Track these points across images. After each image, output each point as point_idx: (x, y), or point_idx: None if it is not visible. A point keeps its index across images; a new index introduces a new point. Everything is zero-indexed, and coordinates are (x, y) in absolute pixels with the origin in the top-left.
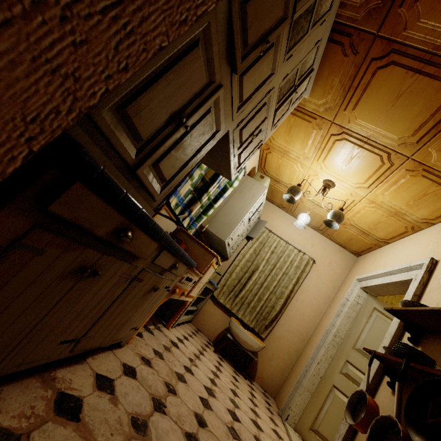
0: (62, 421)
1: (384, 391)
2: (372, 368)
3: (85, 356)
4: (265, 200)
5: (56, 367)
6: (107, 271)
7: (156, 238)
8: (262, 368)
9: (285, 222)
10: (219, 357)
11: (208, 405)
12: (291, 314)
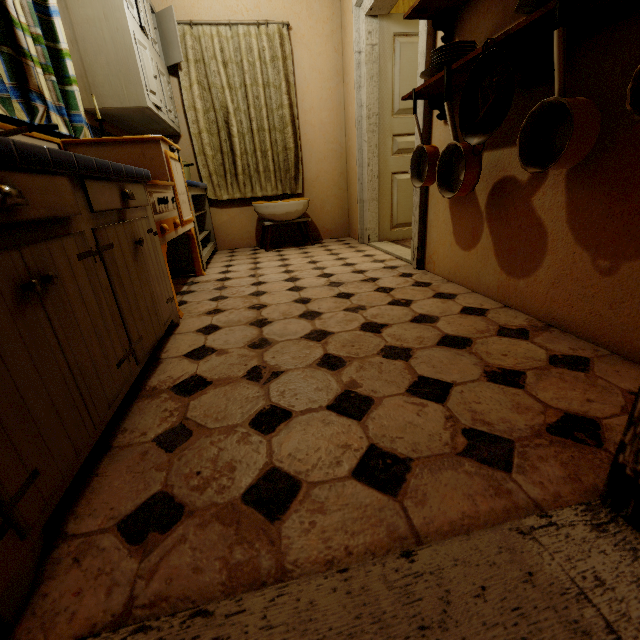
0: (199, 394)
1: (437, 130)
2: (419, 117)
3: (156, 358)
4: None
5: (143, 384)
6: (55, 267)
7: (52, 172)
8: (322, 223)
9: None
10: (275, 251)
11: (300, 288)
12: (310, 138)
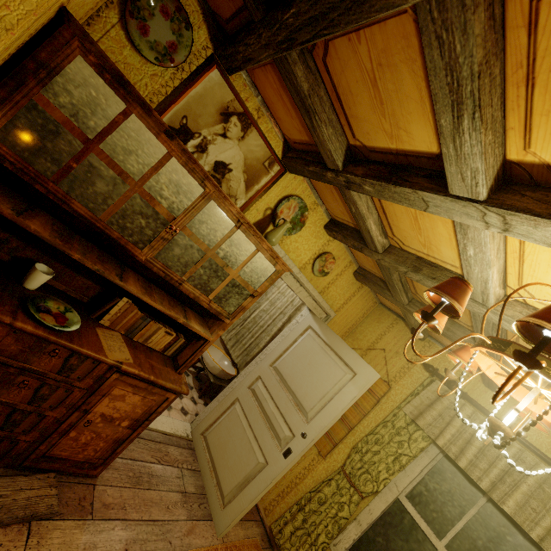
0: None
1: None
2: None
3: None
4: None
5: None
6: None
7: None
8: None
9: None
10: (187, 372)
11: None
12: None
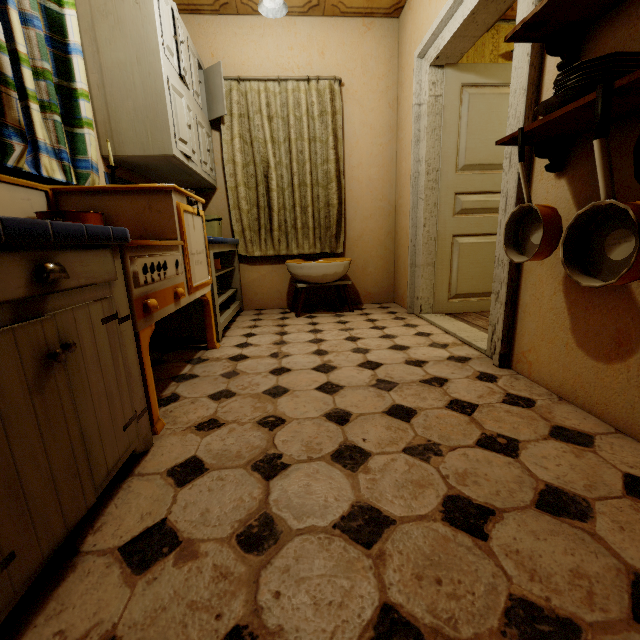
0: None
1: (542, 186)
2: (512, 168)
3: (73, 548)
4: (183, 18)
5: None
6: None
7: None
8: (363, 285)
9: (251, 41)
10: (307, 317)
11: (334, 387)
12: (356, 195)
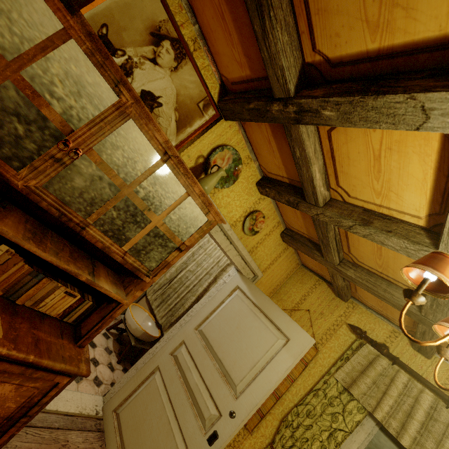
0: None
1: None
2: None
3: None
4: None
5: None
6: None
7: None
8: None
9: None
10: (107, 335)
11: None
12: None
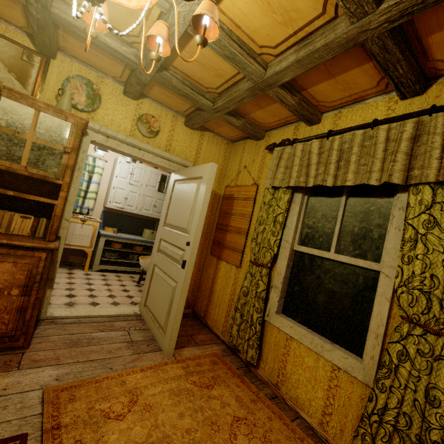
0: None
1: None
2: None
3: None
4: None
5: None
6: None
7: None
8: None
9: None
10: (139, 285)
11: None
12: None
